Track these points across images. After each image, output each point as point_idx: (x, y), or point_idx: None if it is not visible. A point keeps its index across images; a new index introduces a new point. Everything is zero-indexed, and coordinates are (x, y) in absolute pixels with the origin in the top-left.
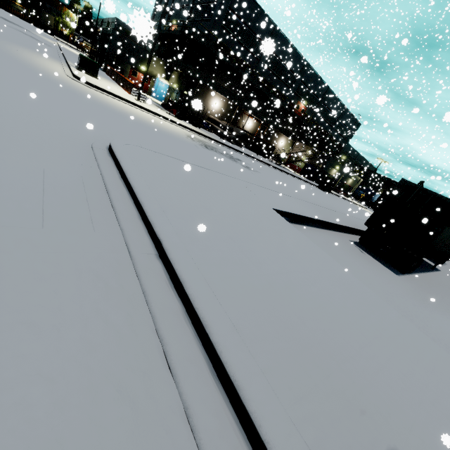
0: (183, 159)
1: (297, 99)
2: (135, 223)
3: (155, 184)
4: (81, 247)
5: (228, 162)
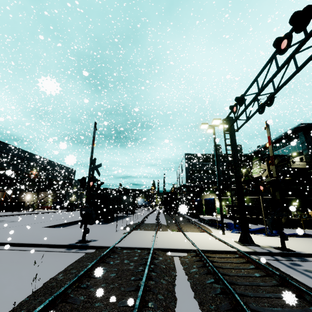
0: None
1: (29, 170)
2: None
3: None
4: None
5: None
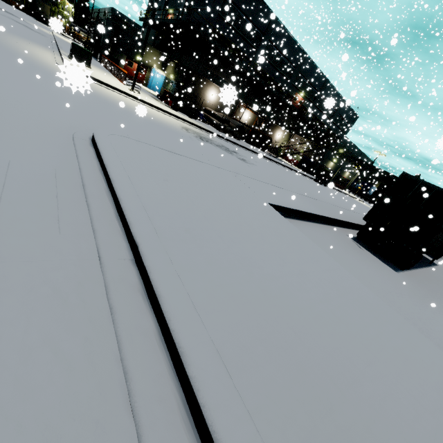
0: (175, 151)
1: (294, 91)
2: (110, 223)
3: (139, 178)
4: (39, 254)
5: (224, 154)
